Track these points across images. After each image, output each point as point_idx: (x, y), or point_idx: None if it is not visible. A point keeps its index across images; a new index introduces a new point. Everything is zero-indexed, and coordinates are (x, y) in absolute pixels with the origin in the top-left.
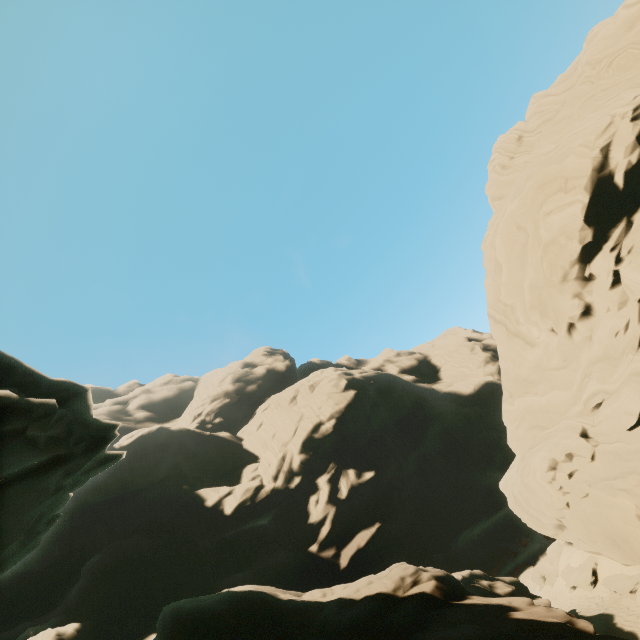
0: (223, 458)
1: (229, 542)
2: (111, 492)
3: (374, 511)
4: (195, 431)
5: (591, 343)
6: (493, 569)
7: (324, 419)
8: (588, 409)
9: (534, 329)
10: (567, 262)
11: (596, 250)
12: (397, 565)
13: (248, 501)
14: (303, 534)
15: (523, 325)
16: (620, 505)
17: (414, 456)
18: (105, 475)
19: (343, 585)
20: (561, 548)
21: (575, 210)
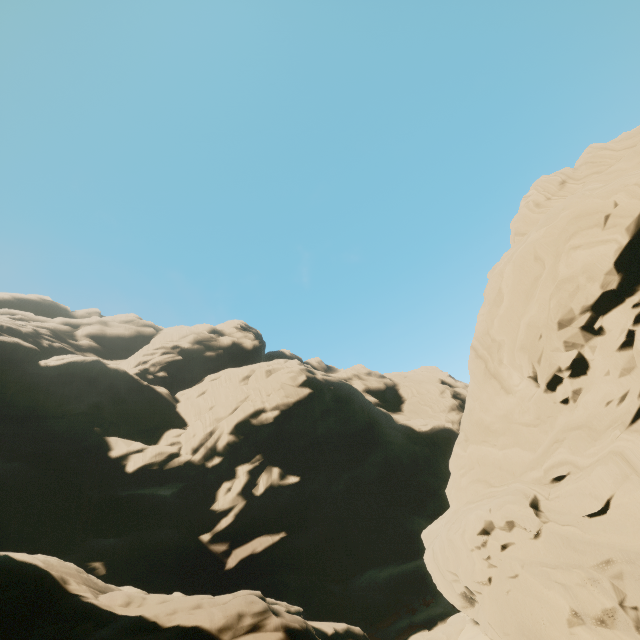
0: (151, 413)
1: (118, 502)
2: (15, 408)
3: (285, 519)
4: (133, 376)
5: (575, 406)
6: (387, 620)
7: (268, 407)
8: (548, 478)
9: (516, 375)
10: (579, 306)
11: (617, 302)
12: (247, 593)
13: (156, 465)
14: (201, 519)
15: (505, 367)
16: (552, 601)
17: (347, 476)
18: (16, 388)
19: (163, 597)
20: (465, 624)
21: (608, 249)
